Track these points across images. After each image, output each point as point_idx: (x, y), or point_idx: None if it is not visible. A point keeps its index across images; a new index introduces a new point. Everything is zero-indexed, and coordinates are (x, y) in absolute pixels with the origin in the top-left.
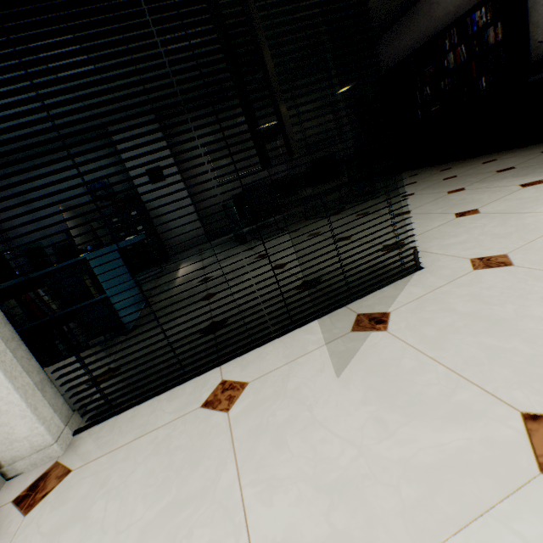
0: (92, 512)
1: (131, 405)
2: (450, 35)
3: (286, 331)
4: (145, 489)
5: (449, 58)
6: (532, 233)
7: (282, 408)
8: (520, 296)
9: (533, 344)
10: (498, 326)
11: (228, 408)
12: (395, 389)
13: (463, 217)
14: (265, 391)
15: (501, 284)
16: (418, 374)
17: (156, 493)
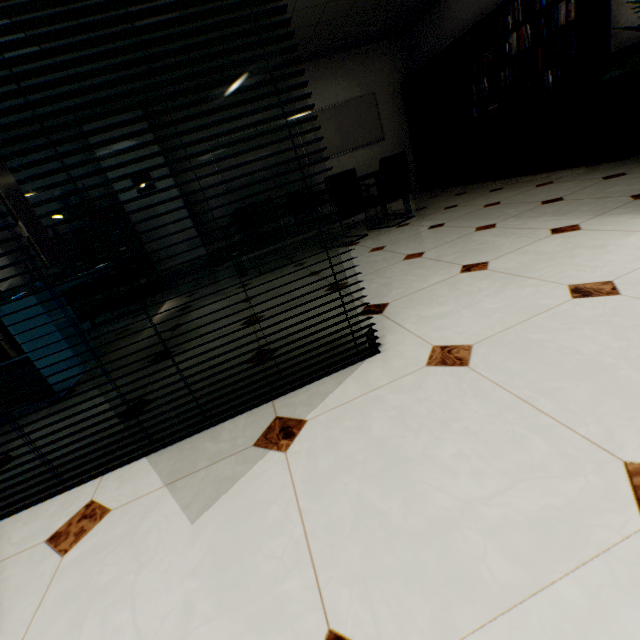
0: None
1: None
2: (514, 9)
3: (195, 430)
4: None
5: (511, 41)
6: (517, 315)
7: (114, 562)
8: (444, 421)
9: (409, 509)
10: (394, 469)
11: (68, 550)
12: (235, 557)
13: (467, 273)
14: (117, 529)
15: (437, 396)
16: (271, 535)
17: None
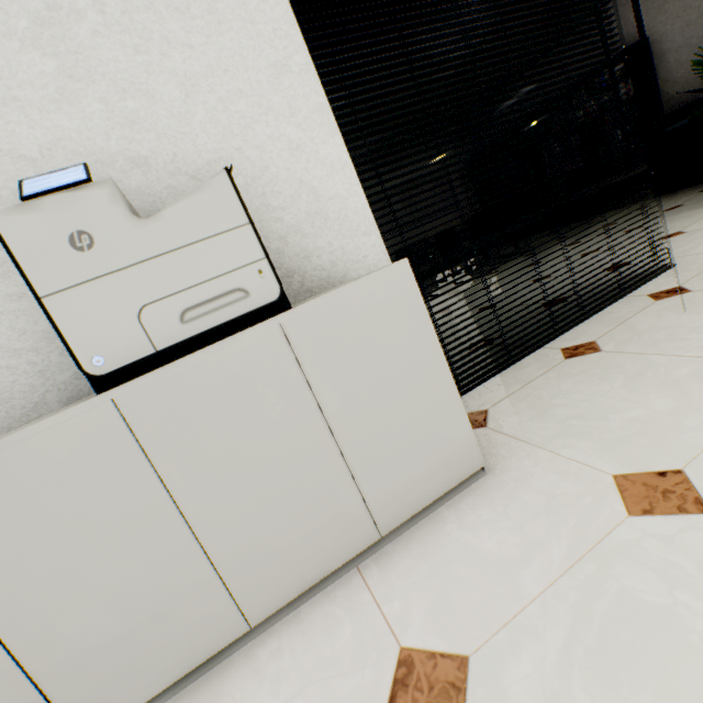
0: (557, 403)
1: (478, 384)
2: (578, 93)
3: (581, 320)
4: (589, 384)
5: (578, 115)
6: None
7: (653, 334)
8: None
9: None
10: None
11: (598, 350)
12: None
13: (671, 238)
14: (621, 337)
15: None
16: None
17: (604, 381)
